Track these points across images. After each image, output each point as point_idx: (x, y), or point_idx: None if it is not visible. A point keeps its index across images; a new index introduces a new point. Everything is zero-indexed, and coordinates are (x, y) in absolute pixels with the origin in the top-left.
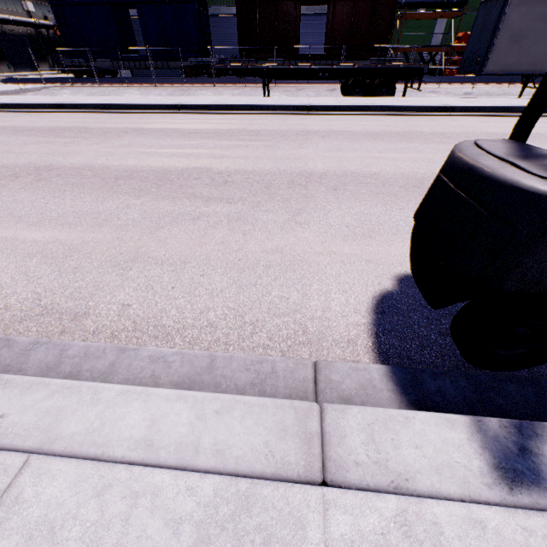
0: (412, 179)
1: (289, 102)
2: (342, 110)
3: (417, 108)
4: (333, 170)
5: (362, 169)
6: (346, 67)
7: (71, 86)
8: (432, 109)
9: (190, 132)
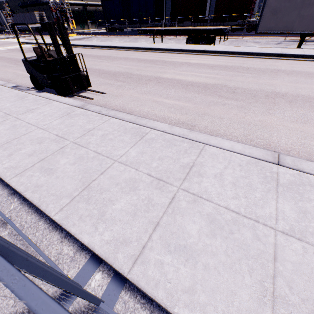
0: (108, 72)
1: (148, 46)
2: (162, 50)
3: (192, 50)
4: (97, 68)
5: (104, 69)
6: (186, 29)
7: (99, 36)
8: (198, 51)
9: (93, 56)
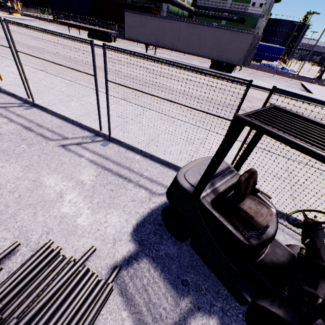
0: None
1: None
2: (60, 36)
3: (76, 39)
4: None
5: None
6: (87, 27)
7: (42, 21)
8: (79, 41)
9: None
